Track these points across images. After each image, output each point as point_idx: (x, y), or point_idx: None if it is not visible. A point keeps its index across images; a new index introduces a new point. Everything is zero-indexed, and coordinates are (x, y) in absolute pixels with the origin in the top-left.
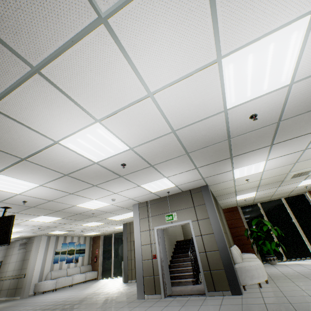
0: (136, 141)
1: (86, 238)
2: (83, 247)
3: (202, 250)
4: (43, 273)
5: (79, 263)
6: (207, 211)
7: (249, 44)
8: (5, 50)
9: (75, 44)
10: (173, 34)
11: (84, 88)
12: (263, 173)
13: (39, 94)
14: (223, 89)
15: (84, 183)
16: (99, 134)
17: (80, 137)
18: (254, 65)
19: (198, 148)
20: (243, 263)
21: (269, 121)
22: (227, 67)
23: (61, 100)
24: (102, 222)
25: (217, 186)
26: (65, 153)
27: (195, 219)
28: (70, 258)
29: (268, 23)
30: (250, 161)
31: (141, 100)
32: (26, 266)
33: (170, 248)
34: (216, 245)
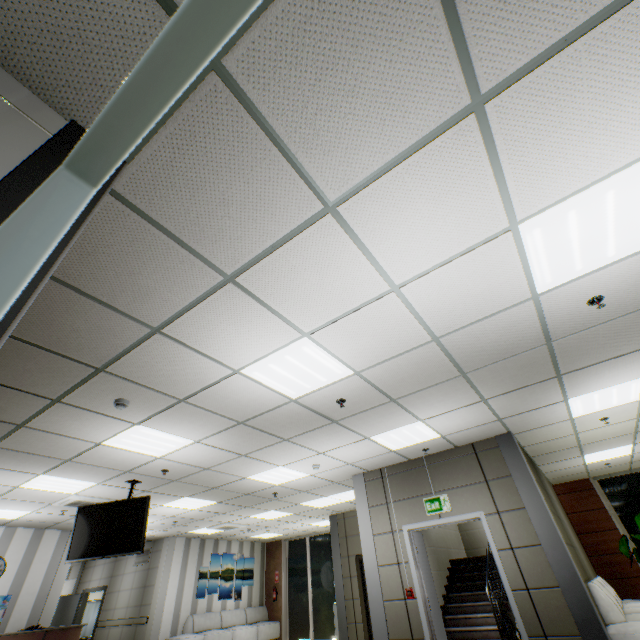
0: (366, 360)
1: (255, 546)
2: (249, 565)
3: (518, 583)
4: (179, 618)
5: (244, 601)
6: (519, 491)
7: (566, 198)
8: (197, 261)
9: (288, 241)
10: (433, 207)
11: (291, 292)
12: None
13: (226, 307)
14: (526, 265)
15: (268, 437)
16: (305, 354)
17: (274, 361)
18: (581, 225)
19: (485, 364)
20: (628, 623)
21: (633, 304)
22: (530, 234)
23: (256, 311)
24: (288, 512)
25: (534, 434)
26: (246, 388)
27: (493, 511)
28: (226, 587)
29: (597, 167)
30: (605, 380)
31: (378, 298)
32: (150, 600)
33: (439, 575)
34: (552, 573)
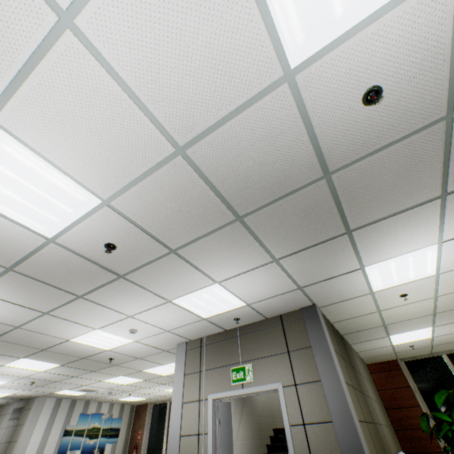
0: (106, 180)
1: (124, 408)
2: (116, 424)
3: None
4: None
5: None
6: (316, 363)
7: None
8: None
9: None
10: None
11: None
12: (439, 280)
13: None
14: None
15: (58, 291)
16: (13, 159)
17: None
18: None
19: (260, 205)
20: None
21: (423, 113)
22: None
23: None
24: (138, 378)
25: (339, 309)
26: None
27: (290, 383)
28: (89, 444)
29: None
30: (400, 243)
31: (54, 44)
32: None
33: (259, 444)
34: None
